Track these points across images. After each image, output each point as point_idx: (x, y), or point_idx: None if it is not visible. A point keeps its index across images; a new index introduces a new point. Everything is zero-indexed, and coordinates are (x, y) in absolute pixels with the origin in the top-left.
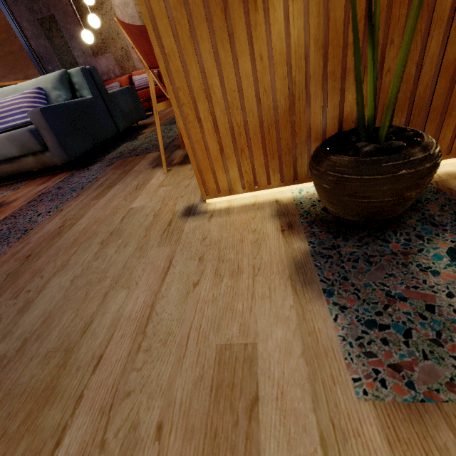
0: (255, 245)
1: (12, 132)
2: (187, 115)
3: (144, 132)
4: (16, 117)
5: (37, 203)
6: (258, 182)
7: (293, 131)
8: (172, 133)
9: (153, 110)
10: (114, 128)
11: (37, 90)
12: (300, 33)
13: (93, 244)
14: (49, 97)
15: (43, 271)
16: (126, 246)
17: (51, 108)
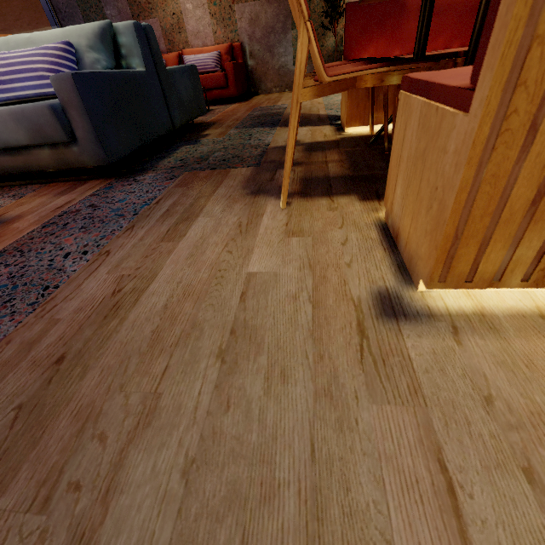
0: None
1: (21, 105)
2: (512, 113)
3: (209, 134)
4: (26, 84)
5: (59, 230)
6: None
7: None
8: (257, 141)
9: (293, 98)
10: (169, 122)
11: (64, 46)
12: None
13: (201, 354)
14: (81, 60)
15: (102, 420)
16: (287, 381)
17: (89, 76)
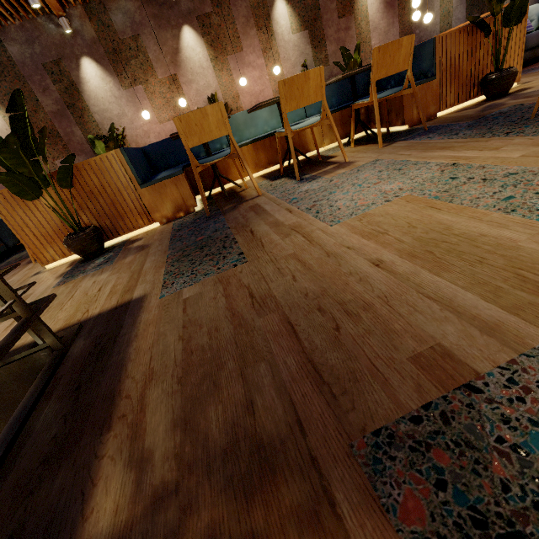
0: (54, 274)
1: None
2: (21, 234)
3: None
4: None
5: None
6: (66, 253)
7: (70, 231)
8: None
9: None
10: (3, 246)
11: None
12: (54, 203)
13: None
14: None
15: None
16: None
17: None
